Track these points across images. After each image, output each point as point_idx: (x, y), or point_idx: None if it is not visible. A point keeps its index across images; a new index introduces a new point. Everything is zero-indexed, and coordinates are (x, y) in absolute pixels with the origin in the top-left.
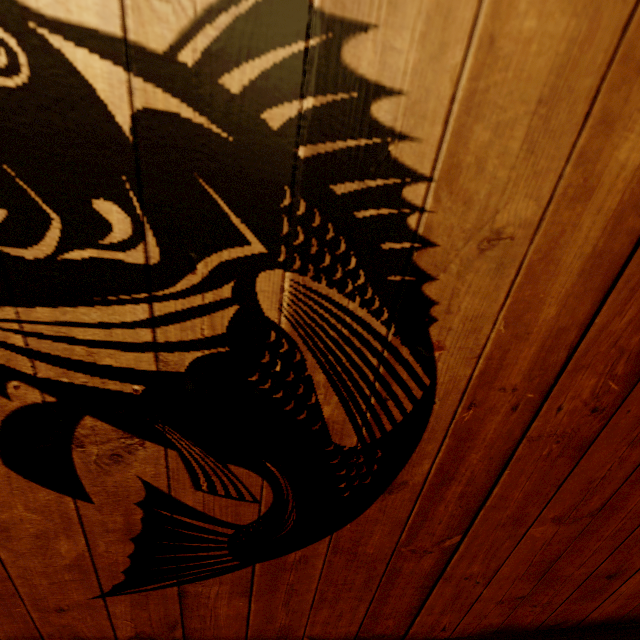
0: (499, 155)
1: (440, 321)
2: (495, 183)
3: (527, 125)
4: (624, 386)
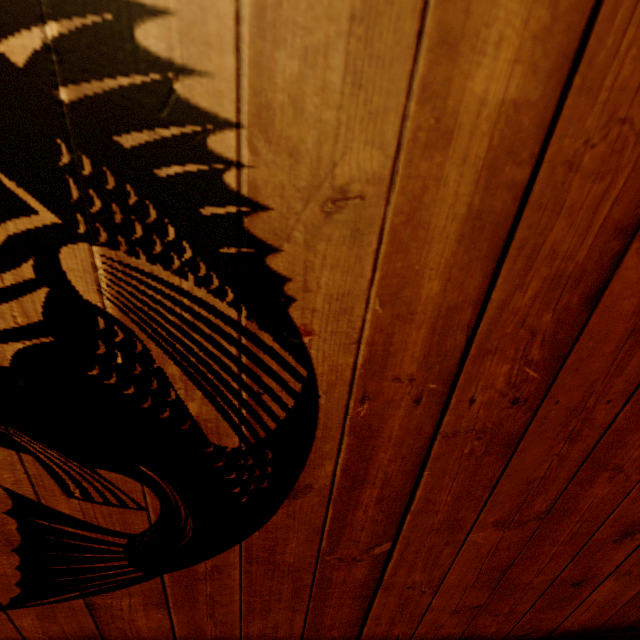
0: (318, 91)
1: (299, 301)
2: (323, 128)
3: (344, 50)
4: (545, 373)
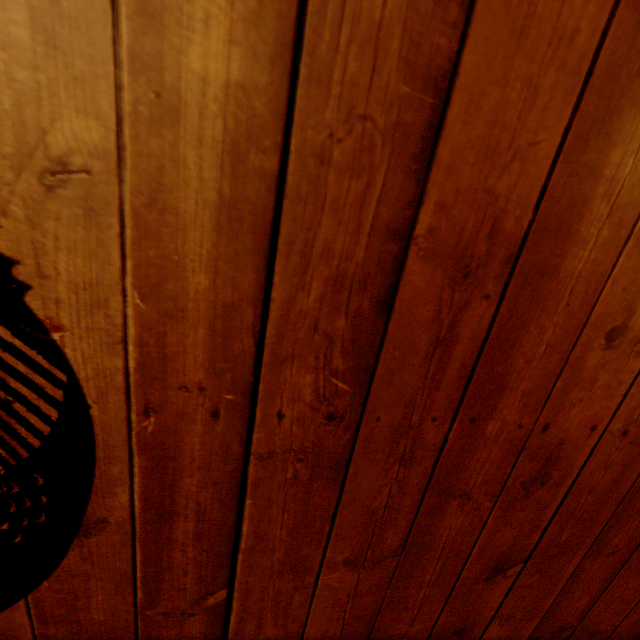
0: (4, 46)
1: (37, 288)
2: (20, 88)
3: (27, 5)
4: (356, 385)
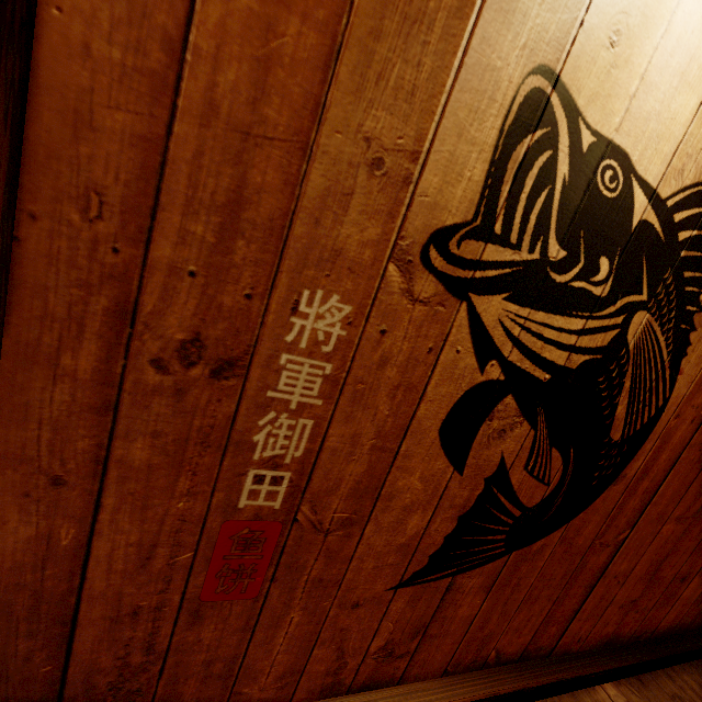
0: None
1: (688, 356)
2: None
3: None
4: None
